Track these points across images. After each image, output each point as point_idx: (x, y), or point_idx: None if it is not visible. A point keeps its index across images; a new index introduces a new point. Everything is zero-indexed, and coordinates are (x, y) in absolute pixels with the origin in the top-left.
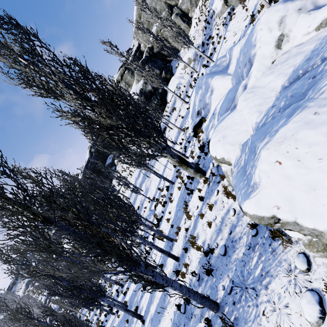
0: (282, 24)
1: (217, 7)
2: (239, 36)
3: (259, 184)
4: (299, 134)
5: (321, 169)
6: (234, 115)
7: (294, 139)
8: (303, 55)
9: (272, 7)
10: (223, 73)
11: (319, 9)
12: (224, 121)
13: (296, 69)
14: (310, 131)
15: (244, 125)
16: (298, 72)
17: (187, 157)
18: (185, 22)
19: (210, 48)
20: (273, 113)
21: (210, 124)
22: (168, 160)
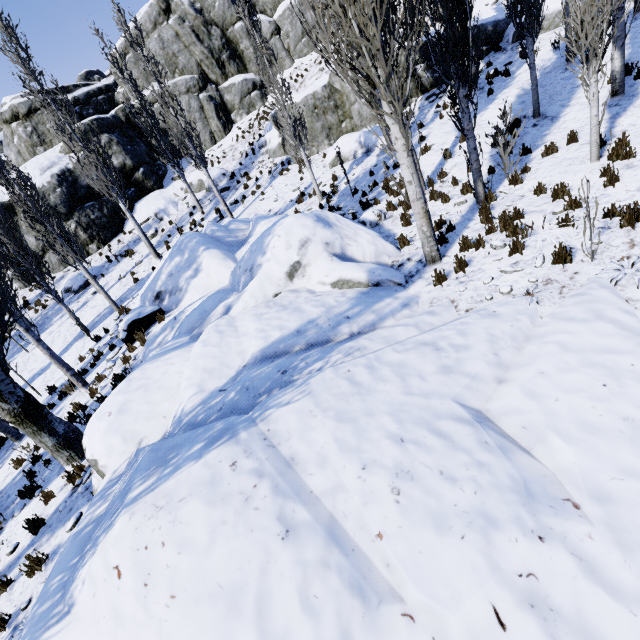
0: (303, 249)
1: (272, 142)
2: (279, 207)
3: (76, 605)
4: (187, 506)
5: (160, 628)
6: (176, 362)
7: (175, 515)
8: (299, 318)
9: (302, 216)
10: (228, 252)
11: (342, 260)
12: (159, 360)
13: (279, 339)
14: (203, 508)
15: (170, 401)
16: (278, 346)
17: (87, 383)
18: (220, 120)
19: (240, 191)
20: (213, 405)
21: (161, 337)
22: (51, 363)
